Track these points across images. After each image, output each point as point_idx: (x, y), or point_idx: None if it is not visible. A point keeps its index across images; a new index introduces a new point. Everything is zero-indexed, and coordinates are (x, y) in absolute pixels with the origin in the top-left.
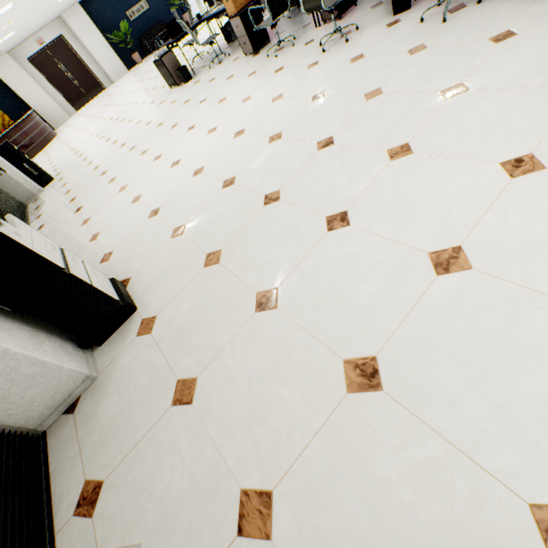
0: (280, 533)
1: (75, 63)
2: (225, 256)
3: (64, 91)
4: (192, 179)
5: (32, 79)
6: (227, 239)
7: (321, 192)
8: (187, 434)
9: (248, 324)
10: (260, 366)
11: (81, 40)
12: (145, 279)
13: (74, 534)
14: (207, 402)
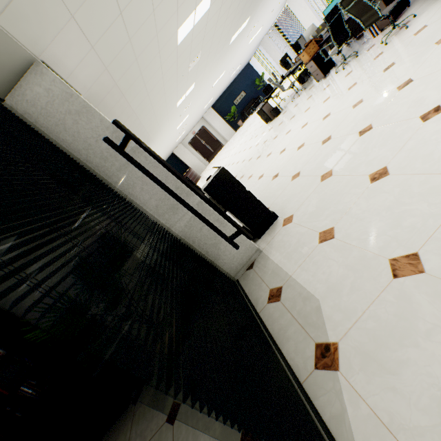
0: (431, 267)
1: (209, 138)
2: (336, 171)
3: (203, 154)
4: (297, 152)
5: (190, 152)
6: (334, 163)
7: (409, 108)
8: (335, 251)
9: (366, 190)
10: (384, 204)
11: (212, 125)
12: (279, 203)
13: (271, 310)
14: (346, 233)
